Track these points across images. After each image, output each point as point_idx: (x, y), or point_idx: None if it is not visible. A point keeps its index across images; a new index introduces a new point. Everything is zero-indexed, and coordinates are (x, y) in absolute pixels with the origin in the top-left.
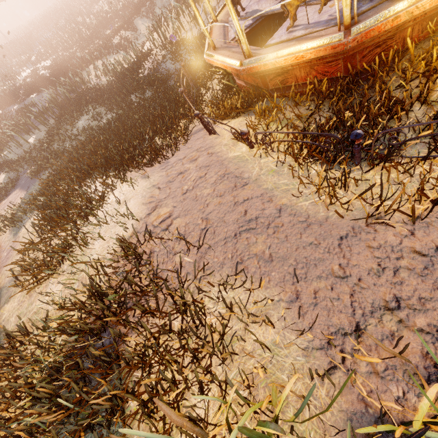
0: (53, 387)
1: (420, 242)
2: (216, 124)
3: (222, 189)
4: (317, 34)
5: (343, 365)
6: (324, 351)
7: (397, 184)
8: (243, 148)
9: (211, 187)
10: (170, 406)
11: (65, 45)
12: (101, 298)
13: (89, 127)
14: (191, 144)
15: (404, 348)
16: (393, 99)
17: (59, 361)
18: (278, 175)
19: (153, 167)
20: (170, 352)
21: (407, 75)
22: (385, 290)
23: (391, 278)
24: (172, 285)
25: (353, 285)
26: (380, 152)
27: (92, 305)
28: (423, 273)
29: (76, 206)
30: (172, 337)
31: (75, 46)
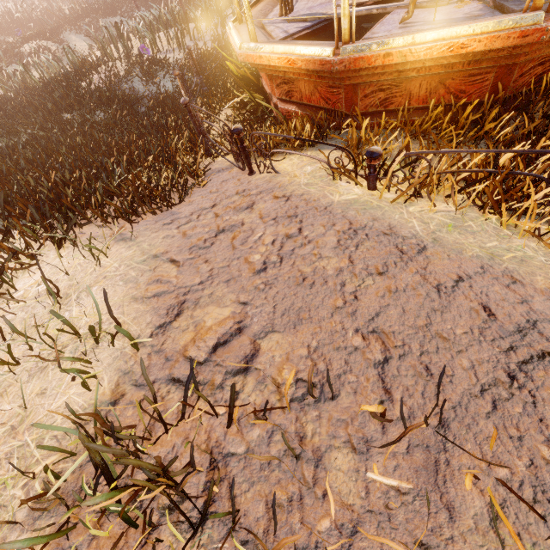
0: None
1: None
2: (251, 163)
3: (373, 259)
4: (474, 22)
5: None
6: None
7: None
8: (354, 189)
9: (337, 255)
10: None
11: None
12: None
13: None
14: (214, 186)
15: None
16: None
17: None
18: (470, 233)
19: (140, 220)
20: None
21: None
22: None
23: None
24: None
25: None
26: None
27: None
28: None
29: None
30: None
31: None
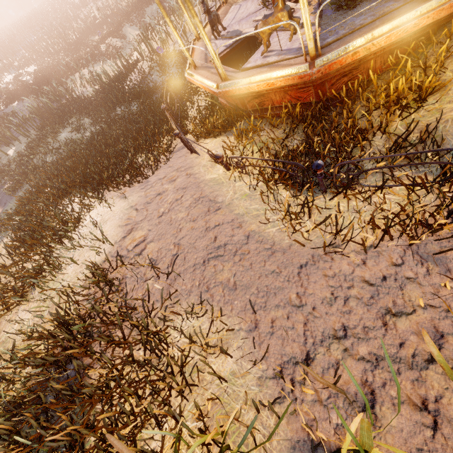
0: (12, 424)
1: (370, 271)
2: (199, 142)
3: (195, 214)
4: (287, 62)
5: (292, 394)
6: (276, 380)
7: (355, 213)
8: (220, 170)
9: (185, 211)
10: (129, 439)
11: (50, 50)
12: (69, 328)
13: (72, 140)
14: (173, 162)
15: (337, 379)
16: (355, 129)
17: (24, 394)
18: (250, 200)
19: (133, 186)
20: (131, 384)
21: (370, 105)
22: (335, 319)
23: (341, 307)
24: (140, 313)
25: (307, 314)
26: (345, 179)
27: (59, 335)
28: (369, 302)
29: (51, 227)
30: (137, 368)
31: (61, 52)
